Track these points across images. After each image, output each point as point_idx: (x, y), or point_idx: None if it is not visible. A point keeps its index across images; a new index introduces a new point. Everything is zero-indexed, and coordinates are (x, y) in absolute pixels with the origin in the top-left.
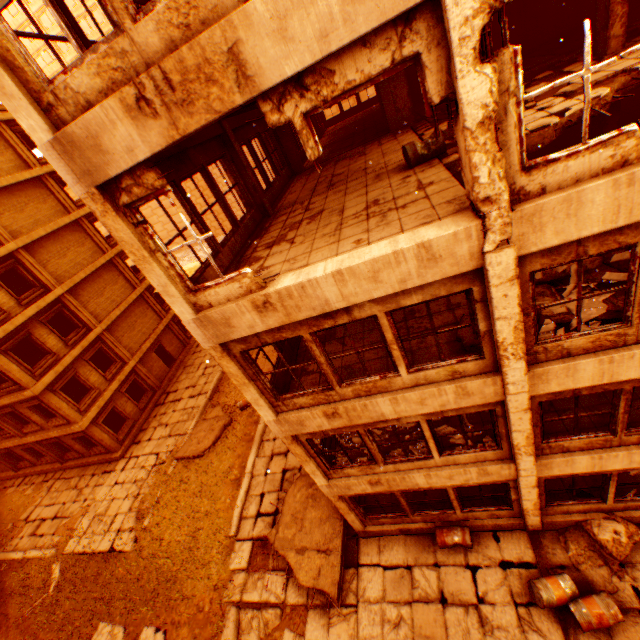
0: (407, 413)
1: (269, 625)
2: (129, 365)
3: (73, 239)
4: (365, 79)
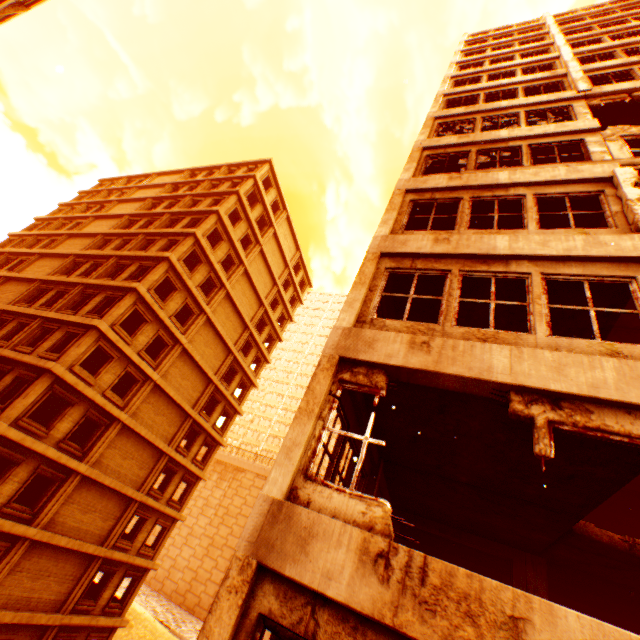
0: None
1: None
2: None
3: (145, 456)
4: (623, 431)
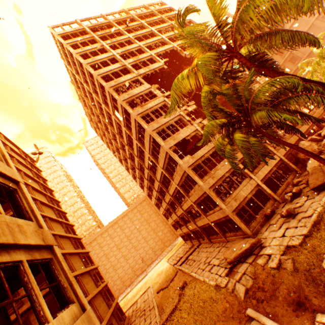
0: (224, 172)
1: (252, 271)
2: (104, 321)
3: (78, 259)
4: (193, 135)
